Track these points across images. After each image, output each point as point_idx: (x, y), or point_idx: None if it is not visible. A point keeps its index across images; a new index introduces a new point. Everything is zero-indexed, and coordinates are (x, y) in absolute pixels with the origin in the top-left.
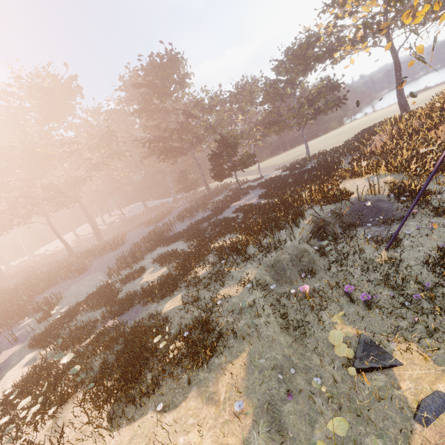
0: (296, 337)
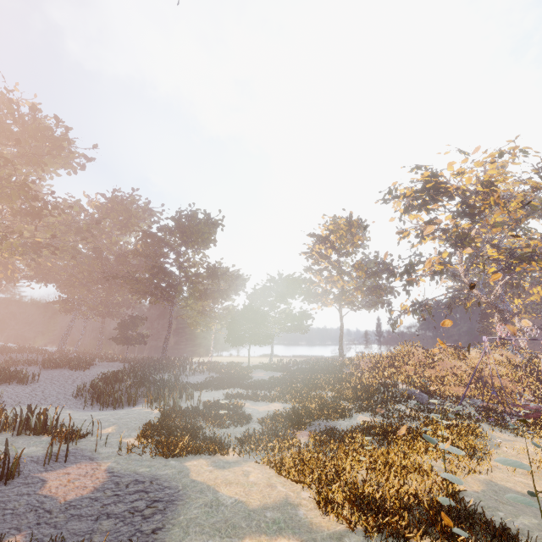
0: None
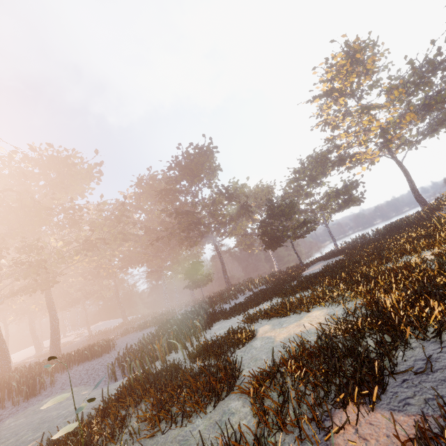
0: None
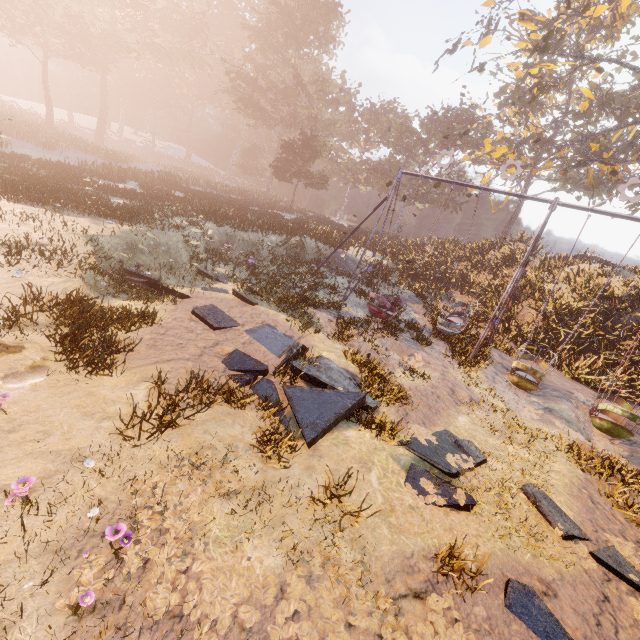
0: (190, 257)
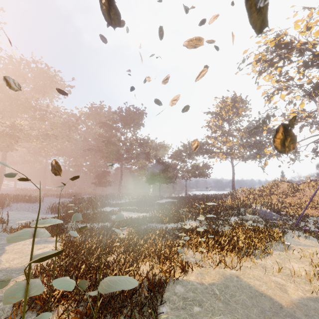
0: None
